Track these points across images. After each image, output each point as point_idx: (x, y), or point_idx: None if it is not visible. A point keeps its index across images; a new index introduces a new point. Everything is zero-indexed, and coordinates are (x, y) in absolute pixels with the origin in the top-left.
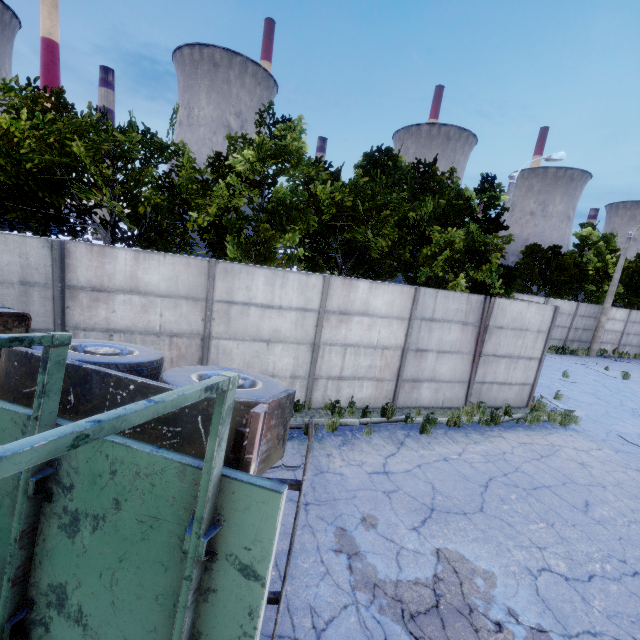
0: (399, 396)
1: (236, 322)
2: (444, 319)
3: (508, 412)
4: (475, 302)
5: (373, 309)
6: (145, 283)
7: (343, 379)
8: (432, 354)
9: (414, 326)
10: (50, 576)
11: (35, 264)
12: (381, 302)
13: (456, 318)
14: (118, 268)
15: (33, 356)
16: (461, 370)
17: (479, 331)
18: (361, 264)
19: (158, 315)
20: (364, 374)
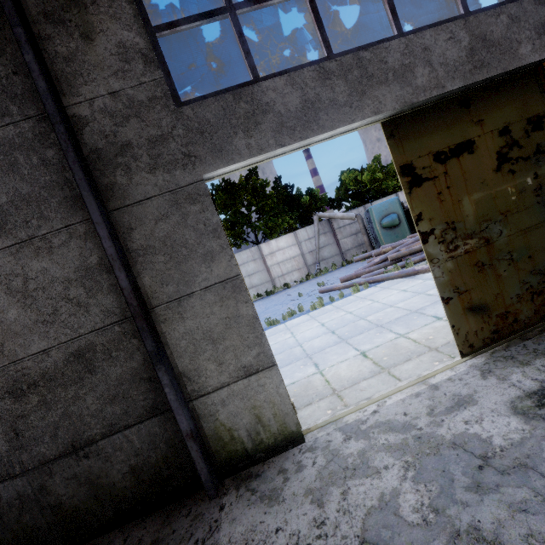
0: None
1: None
2: None
3: None
4: None
5: None
6: None
7: None
8: None
9: None
10: None
11: None
12: None
13: None
14: None
15: None
16: None
17: None
18: None
19: None
20: None
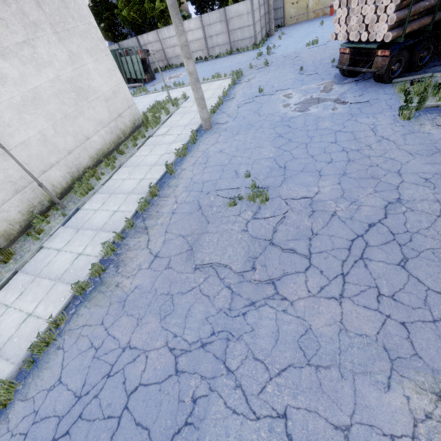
0: (210, 54)
1: (166, 44)
2: (214, 23)
3: (238, 50)
4: (222, 12)
5: (191, 28)
6: (150, 41)
7: (193, 52)
8: (214, 37)
9: (206, 29)
10: (135, 69)
11: (136, 43)
12: (192, 25)
13: (217, 21)
14: (145, 39)
15: (130, 52)
16: (226, 39)
17: (227, 22)
18: (213, 5)
19: (155, 47)
20: (198, 49)
